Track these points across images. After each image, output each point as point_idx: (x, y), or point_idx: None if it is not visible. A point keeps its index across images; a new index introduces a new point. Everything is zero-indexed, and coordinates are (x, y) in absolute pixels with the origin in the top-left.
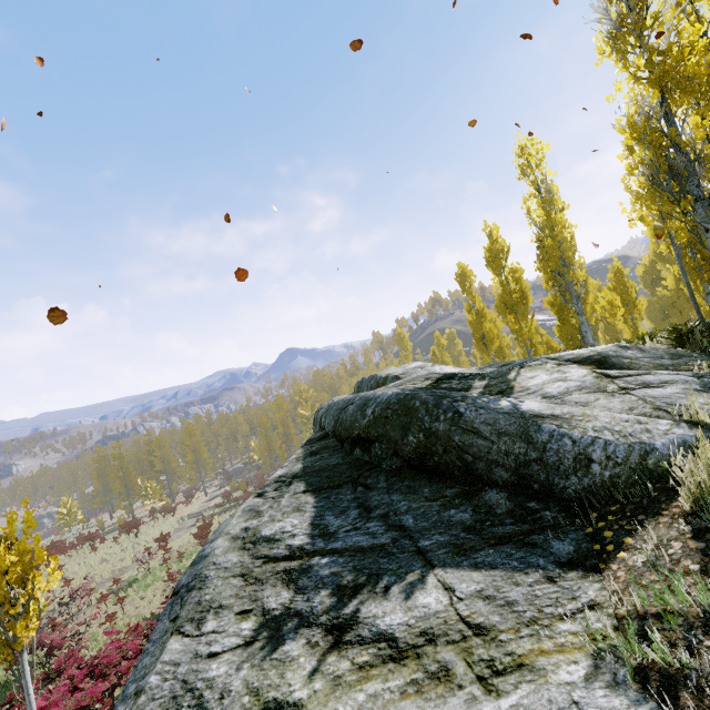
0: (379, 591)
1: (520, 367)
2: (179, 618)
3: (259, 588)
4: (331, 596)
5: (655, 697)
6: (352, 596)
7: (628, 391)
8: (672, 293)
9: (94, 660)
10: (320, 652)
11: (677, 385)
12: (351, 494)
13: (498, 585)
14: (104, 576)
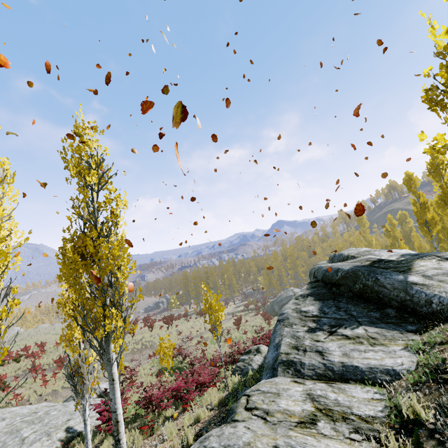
0: (343, 327)
1: (419, 259)
2: (284, 324)
3: (305, 322)
4: (328, 326)
5: (417, 354)
6: (334, 327)
7: None
8: None
9: (212, 360)
10: (327, 335)
11: None
12: (332, 302)
13: (382, 331)
14: (193, 334)
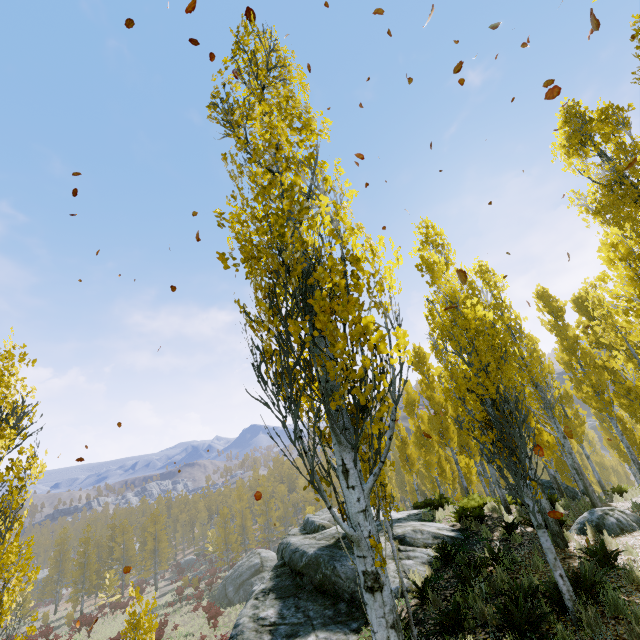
0: (298, 636)
1: None
2: None
3: (261, 635)
4: (283, 637)
5: None
6: (290, 637)
7: (400, 560)
8: None
9: None
10: None
11: (417, 559)
12: (293, 600)
13: (331, 635)
14: None
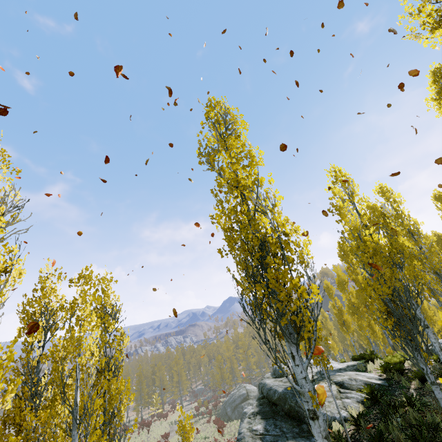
0: None
1: (321, 381)
2: None
3: (255, 440)
4: None
5: None
6: None
7: (341, 398)
8: None
9: None
10: None
11: (353, 399)
12: (272, 421)
13: None
14: None
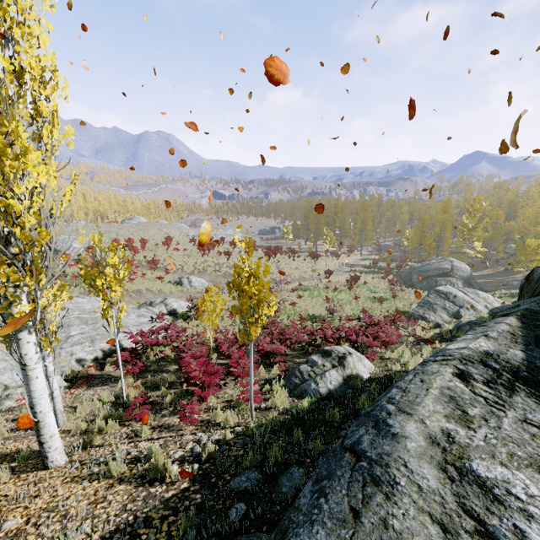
0: None
1: None
2: (360, 523)
3: None
4: None
5: None
6: None
7: None
8: None
9: (282, 331)
10: None
11: None
12: None
13: None
14: (295, 277)
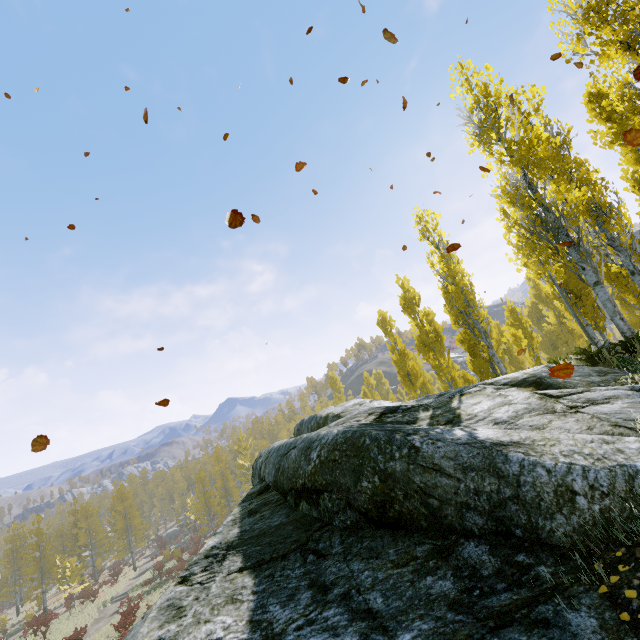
0: None
1: (461, 395)
2: None
3: None
4: None
5: None
6: None
7: (577, 409)
8: (556, 327)
9: None
10: None
11: (622, 399)
12: (300, 567)
13: None
14: None
